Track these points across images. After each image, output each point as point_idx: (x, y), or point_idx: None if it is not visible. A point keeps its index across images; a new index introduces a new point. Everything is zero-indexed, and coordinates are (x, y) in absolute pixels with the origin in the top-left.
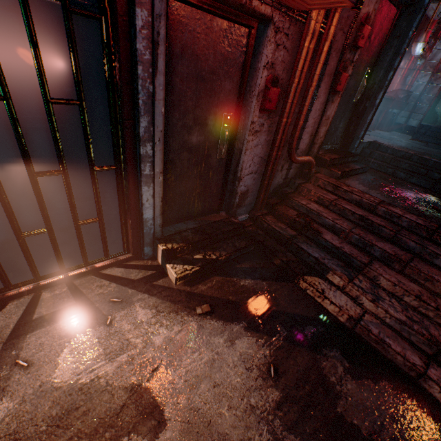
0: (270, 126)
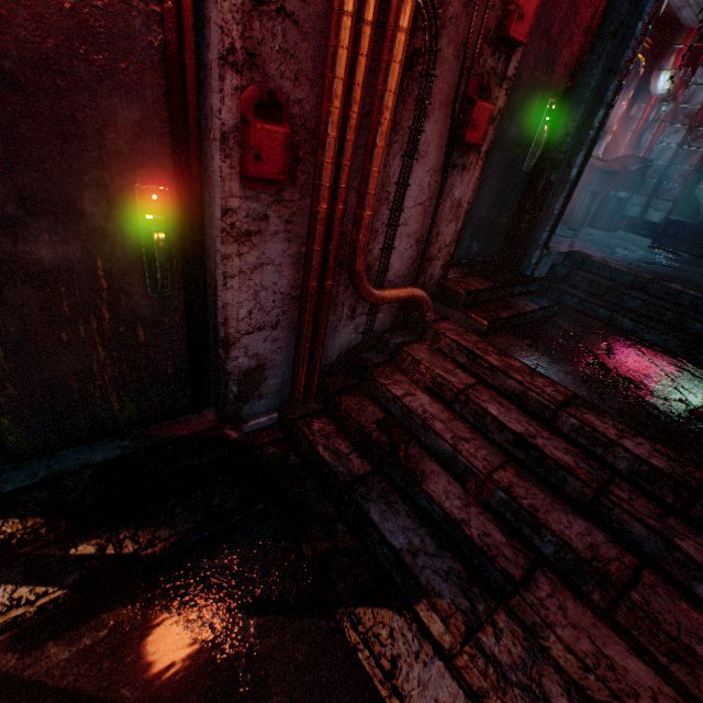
0: (290, 220)
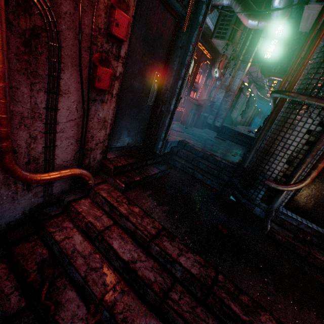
0: None
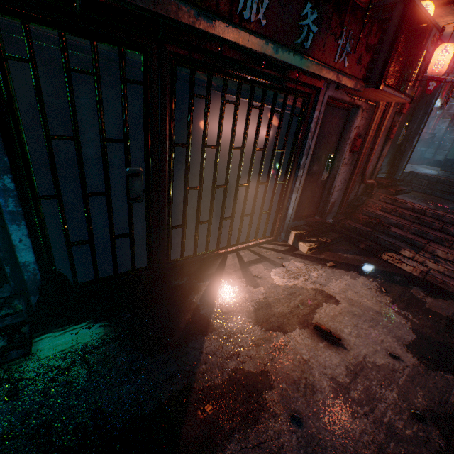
0: (352, 160)
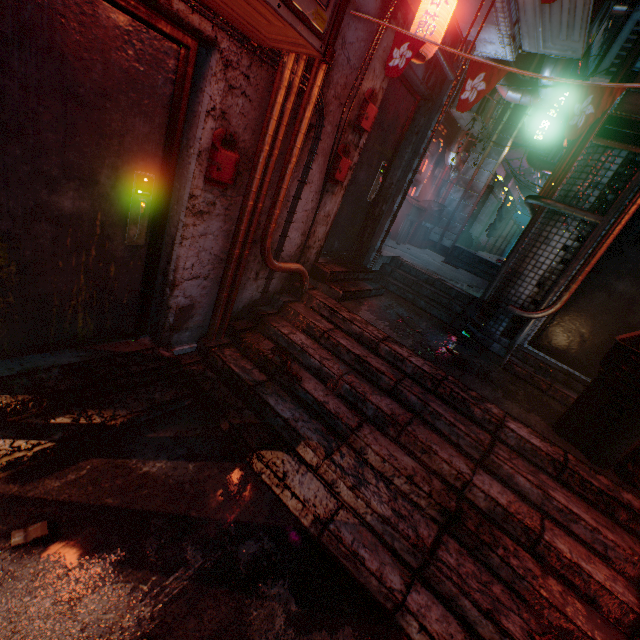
0: (229, 208)
